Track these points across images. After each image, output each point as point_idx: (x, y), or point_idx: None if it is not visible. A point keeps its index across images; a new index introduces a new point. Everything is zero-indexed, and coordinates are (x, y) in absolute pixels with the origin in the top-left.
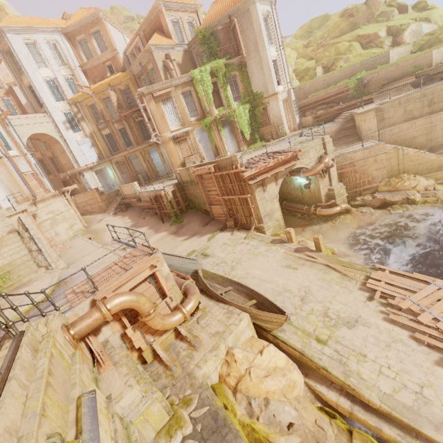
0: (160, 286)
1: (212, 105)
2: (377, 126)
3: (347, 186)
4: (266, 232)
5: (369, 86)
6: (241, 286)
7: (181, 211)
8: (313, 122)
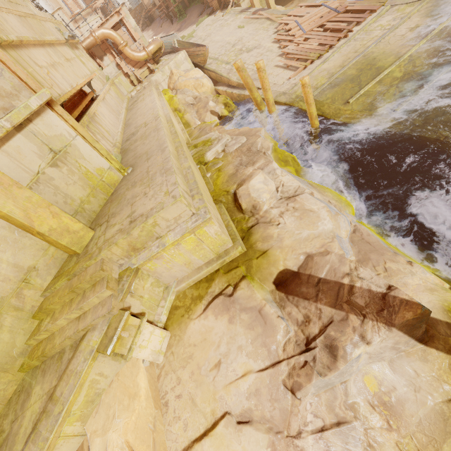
0: (131, 35)
1: None
2: None
3: None
4: (241, 5)
5: None
6: (199, 46)
7: (185, 6)
8: None
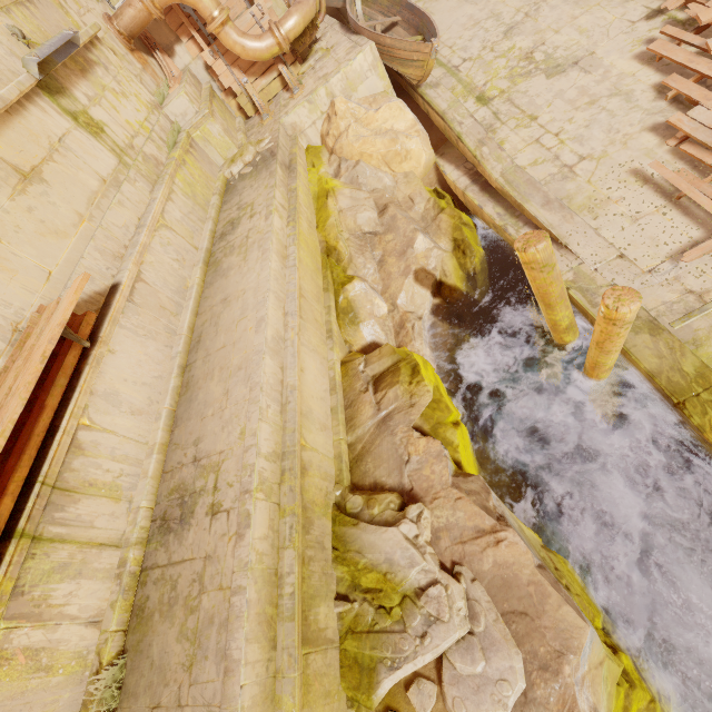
0: None
1: None
2: None
3: None
4: None
5: None
6: (413, 12)
7: None
8: None
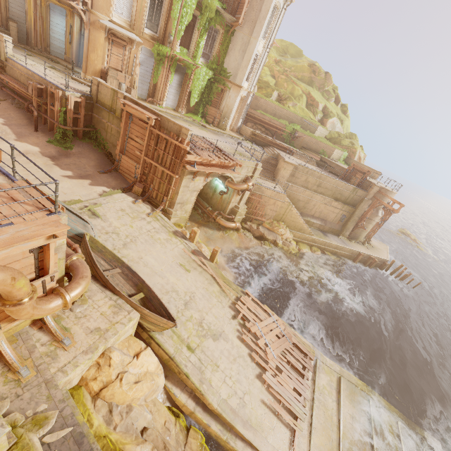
0: (42, 258)
1: (179, 38)
2: (288, 177)
3: (247, 210)
4: (171, 218)
5: (296, 140)
6: (133, 274)
7: (74, 133)
8: (250, 136)
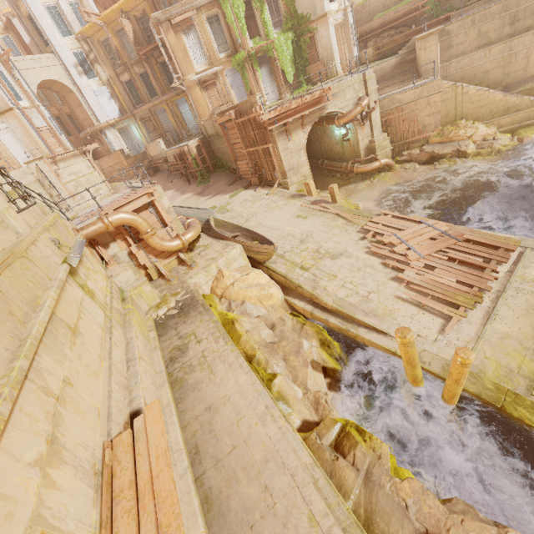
0: (161, 217)
1: (246, 35)
2: (442, 56)
3: (394, 138)
4: (289, 188)
5: None
6: (248, 232)
7: (208, 171)
8: (374, 55)
